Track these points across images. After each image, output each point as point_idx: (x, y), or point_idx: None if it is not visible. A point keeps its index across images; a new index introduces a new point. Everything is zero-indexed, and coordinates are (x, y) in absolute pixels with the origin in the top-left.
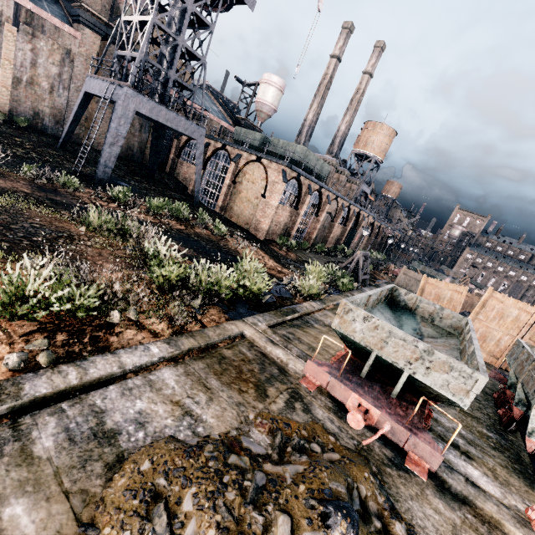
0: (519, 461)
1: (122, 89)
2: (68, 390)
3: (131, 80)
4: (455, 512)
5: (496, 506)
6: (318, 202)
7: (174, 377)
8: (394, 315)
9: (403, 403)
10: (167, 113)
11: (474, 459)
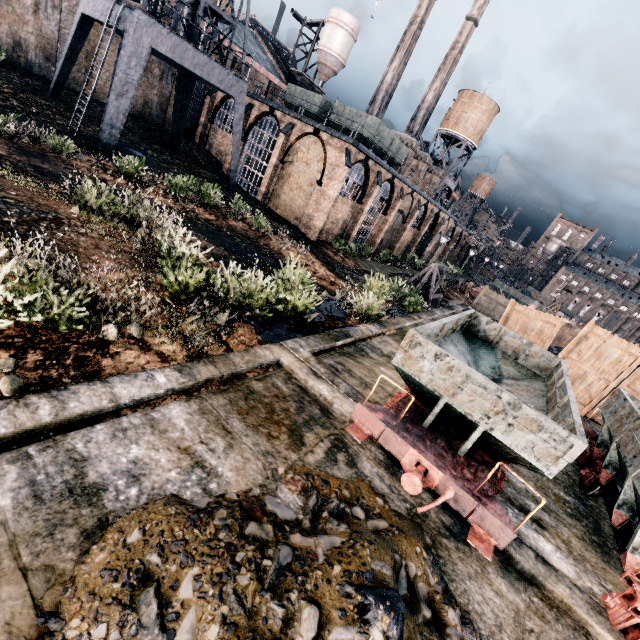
0: (598, 532)
1: (132, 13)
2: (39, 430)
3: None
4: (519, 594)
5: (569, 589)
6: (389, 196)
7: (184, 415)
8: (470, 348)
9: (472, 463)
10: (195, 55)
11: (547, 528)
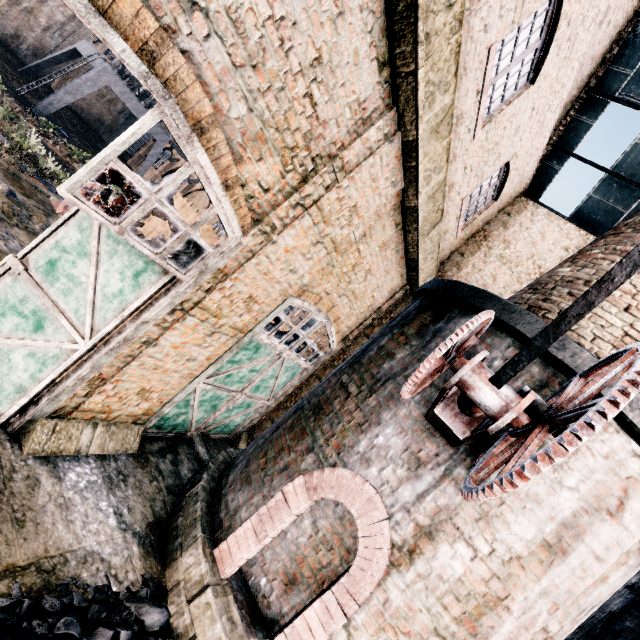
0: None
1: (104, 63)
2: None
3: (117, 62)
4: None
5: None
6: None
7: None
8: None
9: None
10: (138, 104)
11: None
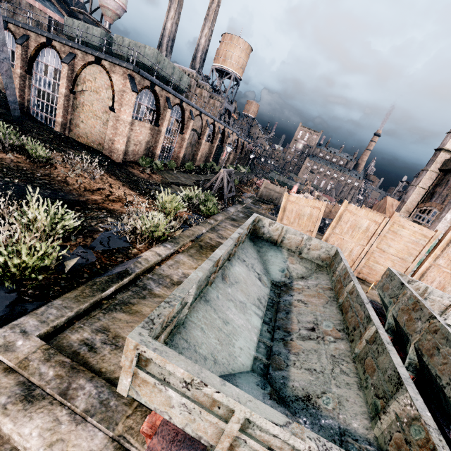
0: None
1: None
2: None
3: None
4: None
5: None
6: (182, 118)
7: None
8: (259, 254)
9: None
10: None
11: None
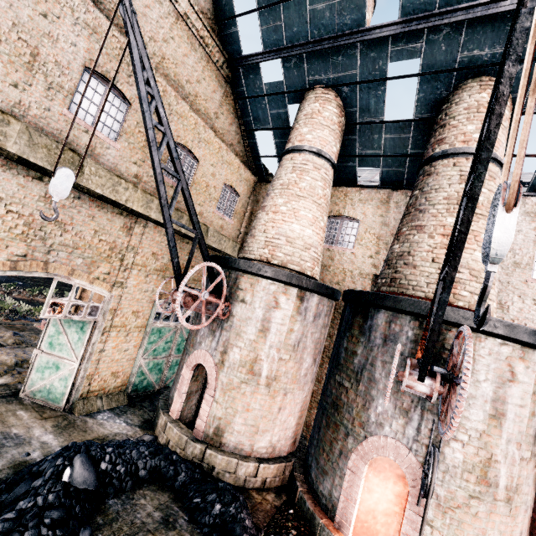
0: None
1: None
2: None
3: None
4: None
5: None
6: None
7: None
8: None
9: None
10: None
11: None
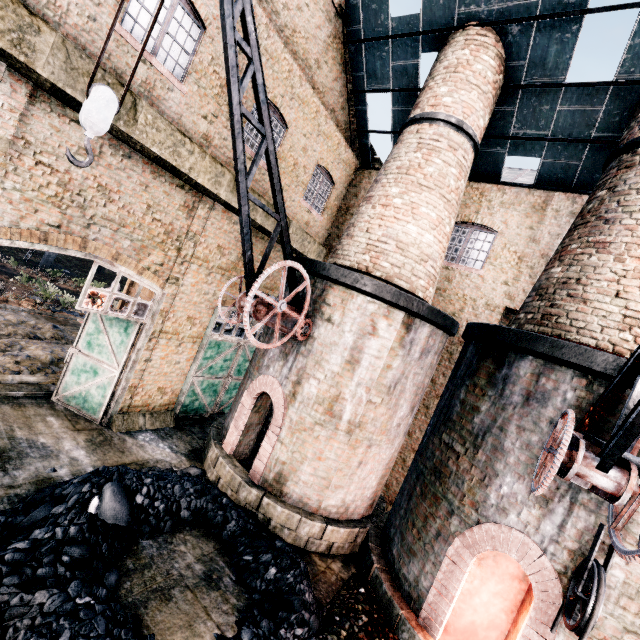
0: None
1: None
2: None
3: None
4: None
5: None
6: None
7: (26, 314)
8: None
9: None
10: None
11: None
